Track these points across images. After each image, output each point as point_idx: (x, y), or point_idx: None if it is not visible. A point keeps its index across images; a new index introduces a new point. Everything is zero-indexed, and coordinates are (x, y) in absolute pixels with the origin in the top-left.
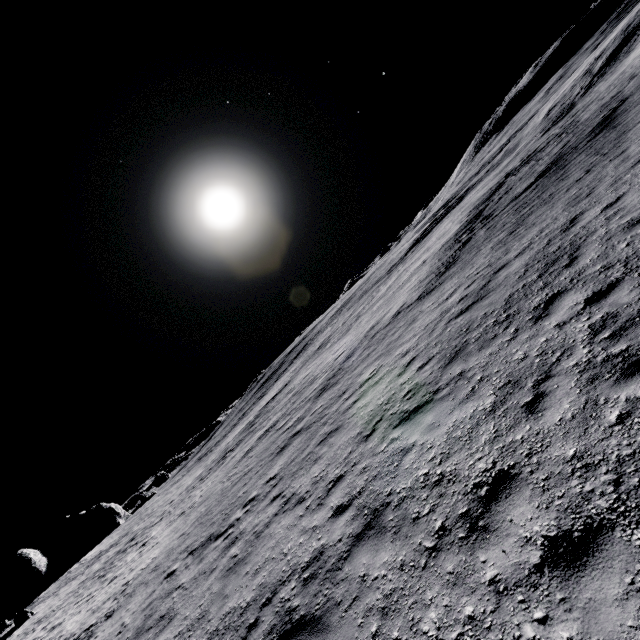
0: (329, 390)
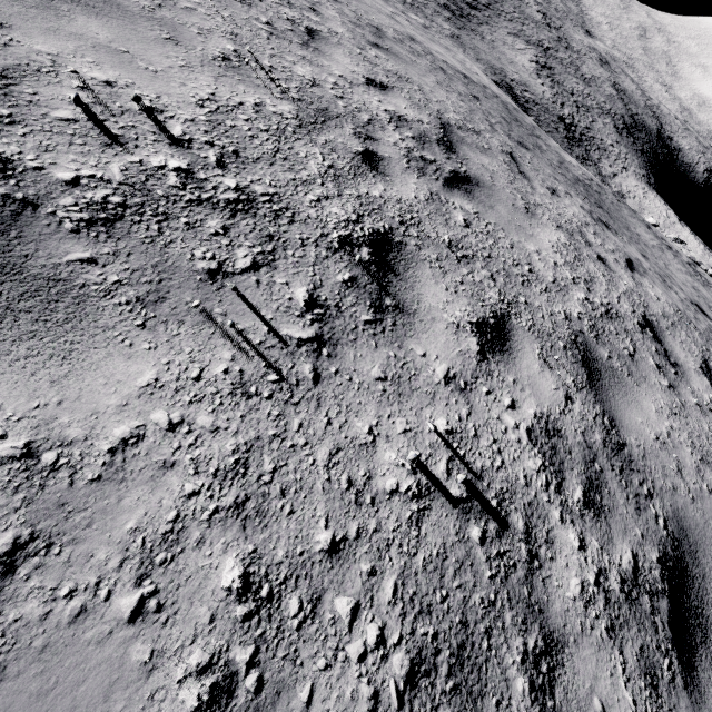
0: None
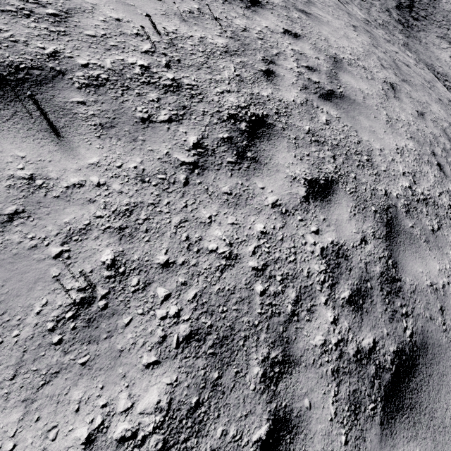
0: None
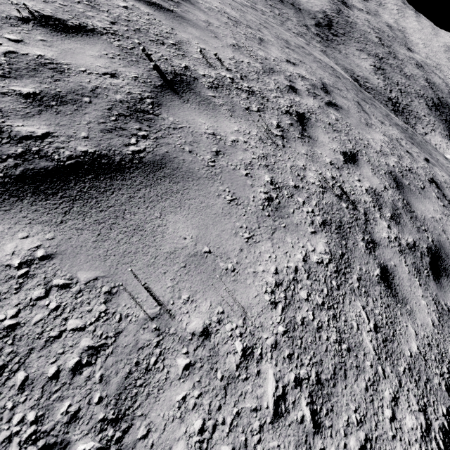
0: (269, 1)
